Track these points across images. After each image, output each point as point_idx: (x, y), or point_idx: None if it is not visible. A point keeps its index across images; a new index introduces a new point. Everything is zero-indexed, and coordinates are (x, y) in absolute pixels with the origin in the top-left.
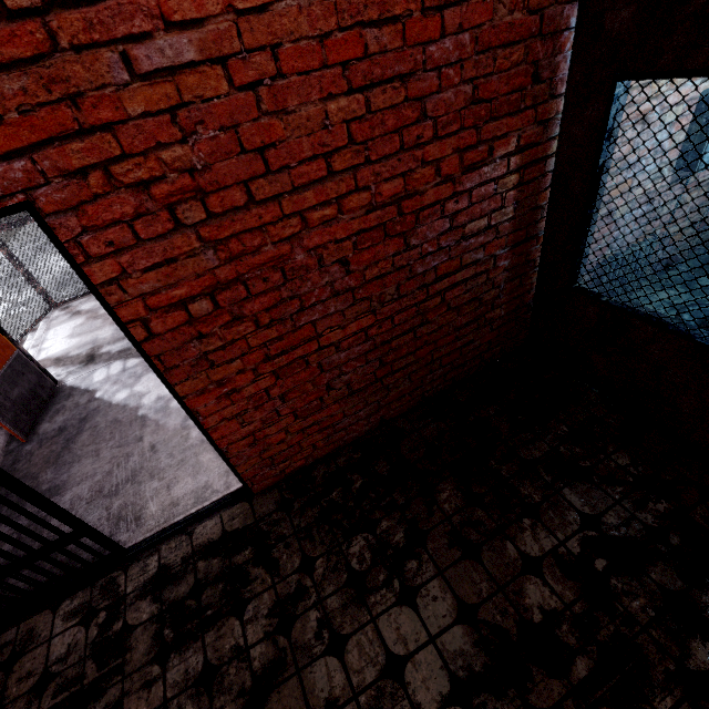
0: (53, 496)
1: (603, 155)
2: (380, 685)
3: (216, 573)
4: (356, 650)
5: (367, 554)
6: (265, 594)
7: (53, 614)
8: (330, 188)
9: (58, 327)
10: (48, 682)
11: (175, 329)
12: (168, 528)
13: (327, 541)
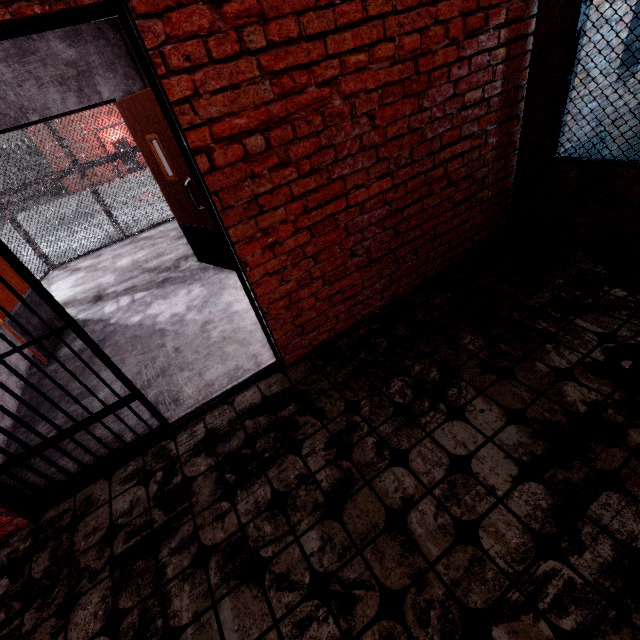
0: (86, 398)
1: (580, 19)
2: (450, 479)
3: (265, 426)
4: (419, 459)
5: (407, 391)
6: (317, 433)
7: (108, 481)
8: (364, 34)
9: (60, 281)
10: (116, 533)
11: (233, 165)
12: (209, 401)
13: (366, 387)
